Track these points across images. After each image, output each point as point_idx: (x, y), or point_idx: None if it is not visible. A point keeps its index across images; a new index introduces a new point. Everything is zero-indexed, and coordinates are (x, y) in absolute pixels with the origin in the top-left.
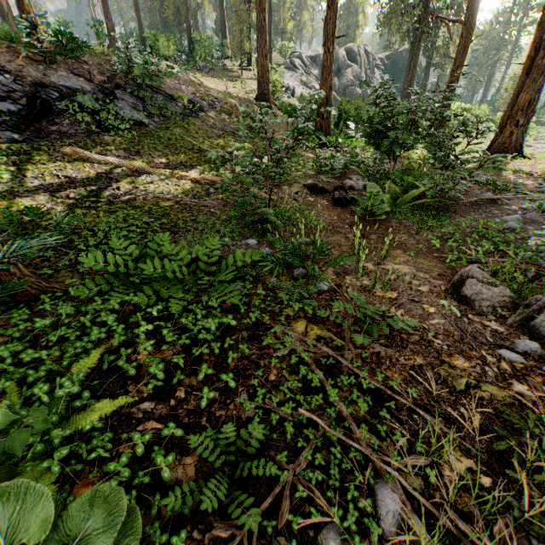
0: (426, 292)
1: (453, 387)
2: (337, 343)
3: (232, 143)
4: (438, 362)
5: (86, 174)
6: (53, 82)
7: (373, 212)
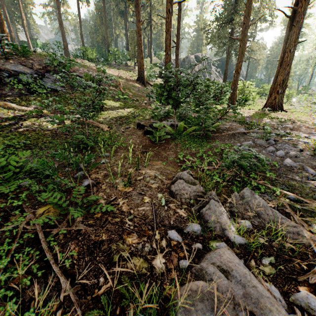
0: (153, 188)
1: (111, 258)
2: (51, 222)
3: (110, 101)
4: (118, 238)
5: (7, 116)
6: (7, 68)
7: (165, 139)
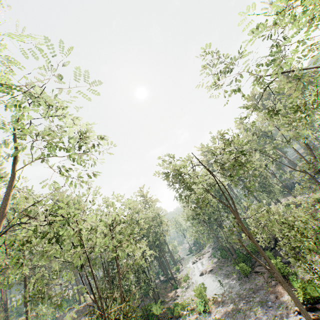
0: None
1: None
2: None
3: None
4: None
5: None
6: None
7: None
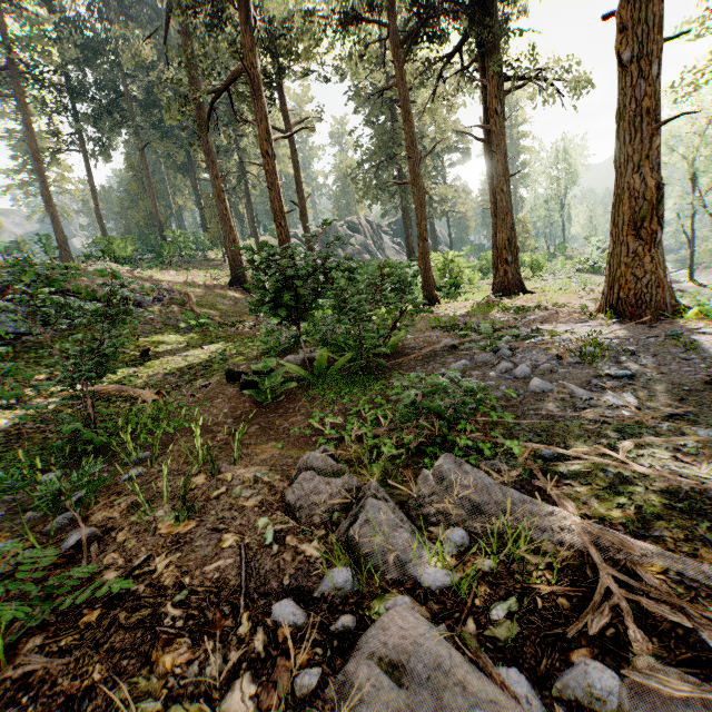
0: (249, 508)
1: None
2: None
3: (169, 337)
4: (139, 665)
5: None
6: None
7: (289, 392)
